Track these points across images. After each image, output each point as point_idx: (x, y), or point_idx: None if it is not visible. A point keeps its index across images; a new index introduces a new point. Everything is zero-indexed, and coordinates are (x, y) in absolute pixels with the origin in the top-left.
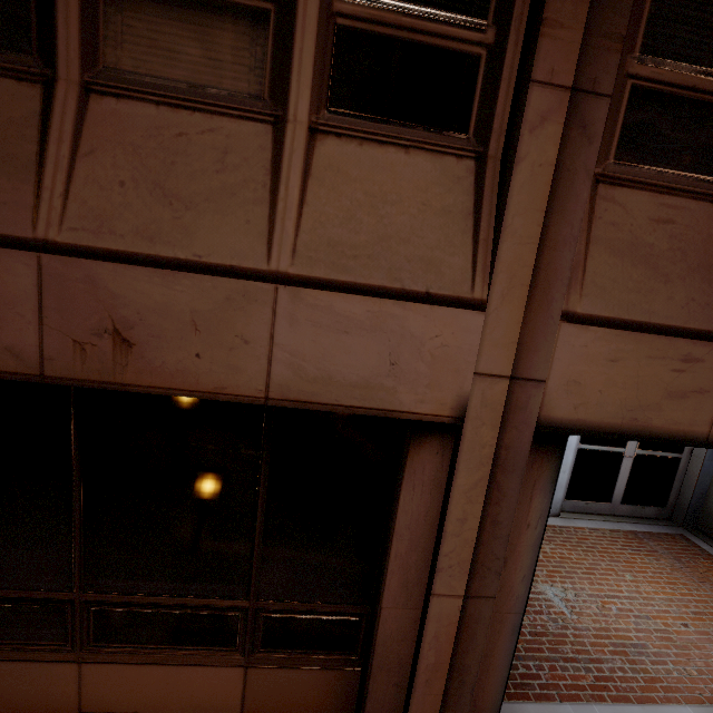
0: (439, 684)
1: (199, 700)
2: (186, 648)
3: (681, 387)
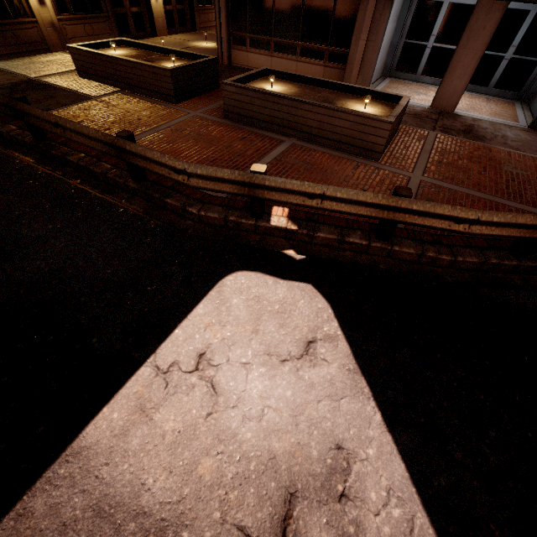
0: (358, 66)
1: (315, 75)
2: (314, 60)
3: None
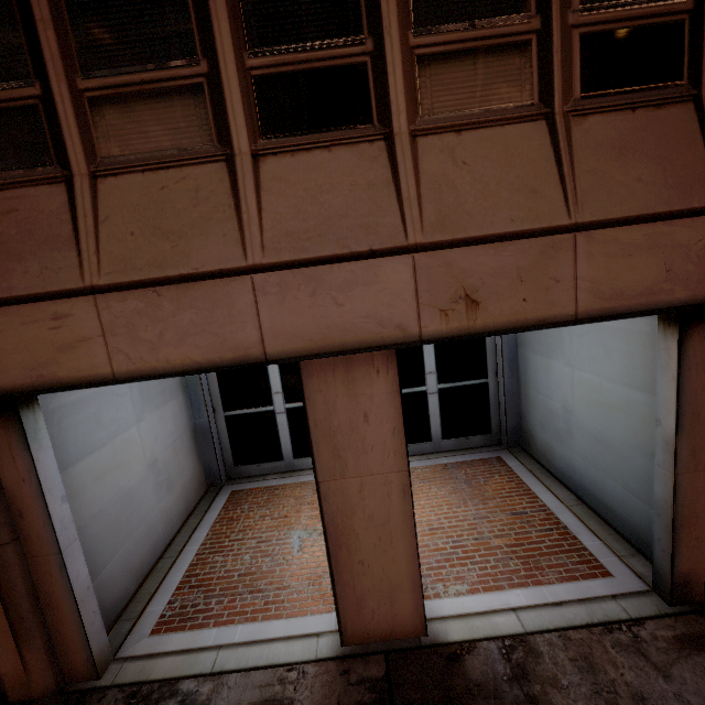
0: (3, 623)
1: None
2: None
3: (66, 340)
